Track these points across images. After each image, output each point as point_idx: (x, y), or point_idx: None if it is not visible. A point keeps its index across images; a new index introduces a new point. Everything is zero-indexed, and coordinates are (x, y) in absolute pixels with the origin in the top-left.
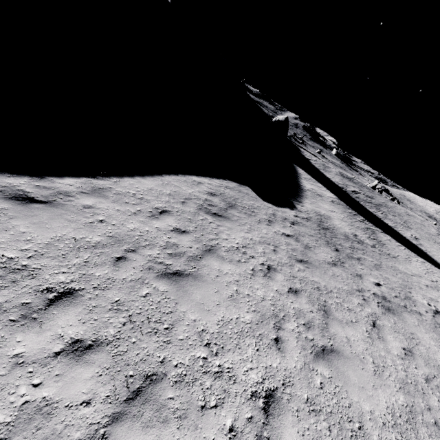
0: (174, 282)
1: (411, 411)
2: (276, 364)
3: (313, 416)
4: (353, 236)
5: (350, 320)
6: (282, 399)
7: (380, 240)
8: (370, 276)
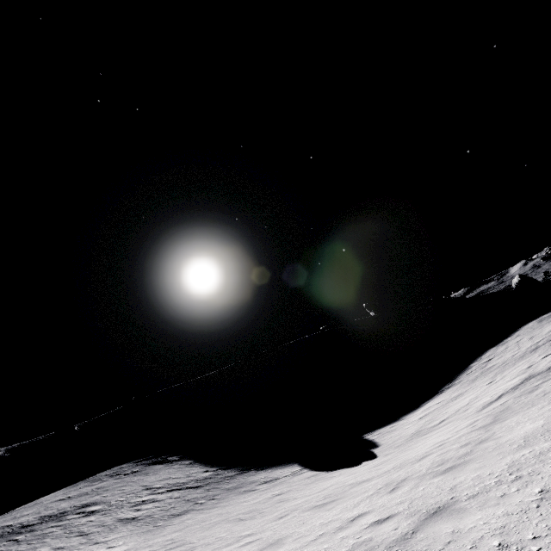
0: None
1: None
2: None
3: None
4: None
5: None
6: None
7: None
8: None
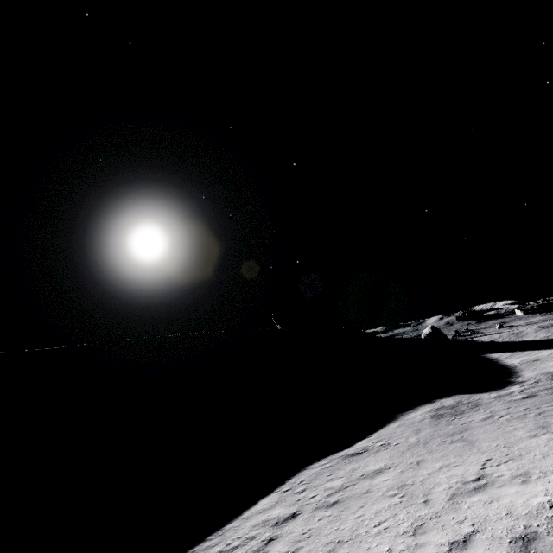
0: (461, 441)
1: None
2: None
3: None
4: None
5: None
6: None
7: None
8: None
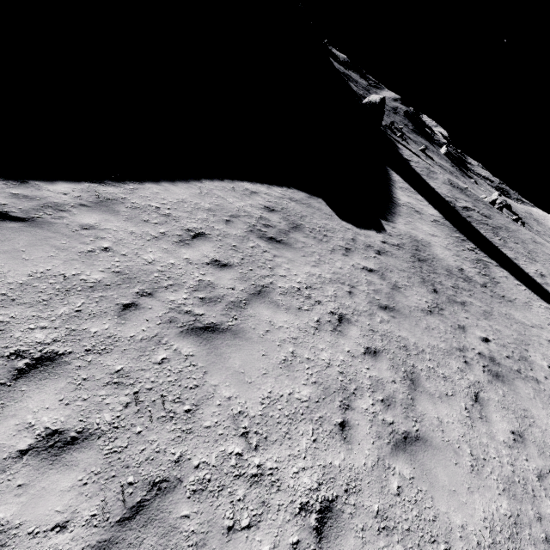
0: (205, 341)
1: (516, 523)
2: (339, 461)
3: (384, 537)
4: (458, 271)
5: (445, 392)
6: (343, 512)
7: (494, 276)
8: (476, 327)
